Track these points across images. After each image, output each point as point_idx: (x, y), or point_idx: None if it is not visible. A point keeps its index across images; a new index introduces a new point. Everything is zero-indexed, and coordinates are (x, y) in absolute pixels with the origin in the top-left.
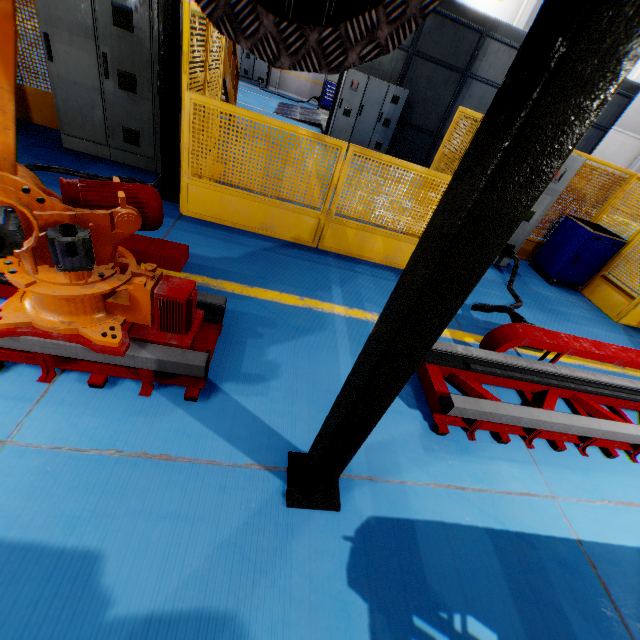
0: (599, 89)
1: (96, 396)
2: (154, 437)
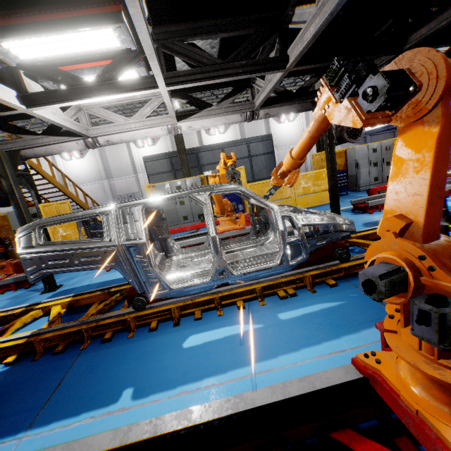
0: (17, 198)
1: (1, 295)
2: (12, 296)
